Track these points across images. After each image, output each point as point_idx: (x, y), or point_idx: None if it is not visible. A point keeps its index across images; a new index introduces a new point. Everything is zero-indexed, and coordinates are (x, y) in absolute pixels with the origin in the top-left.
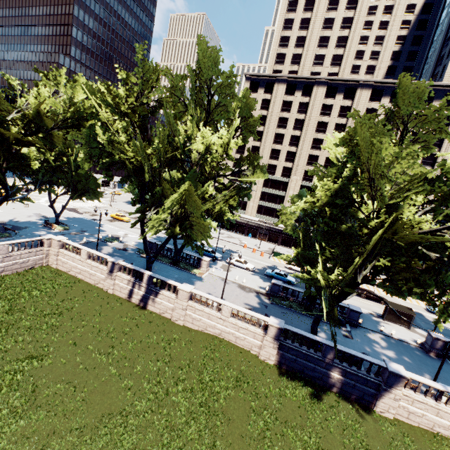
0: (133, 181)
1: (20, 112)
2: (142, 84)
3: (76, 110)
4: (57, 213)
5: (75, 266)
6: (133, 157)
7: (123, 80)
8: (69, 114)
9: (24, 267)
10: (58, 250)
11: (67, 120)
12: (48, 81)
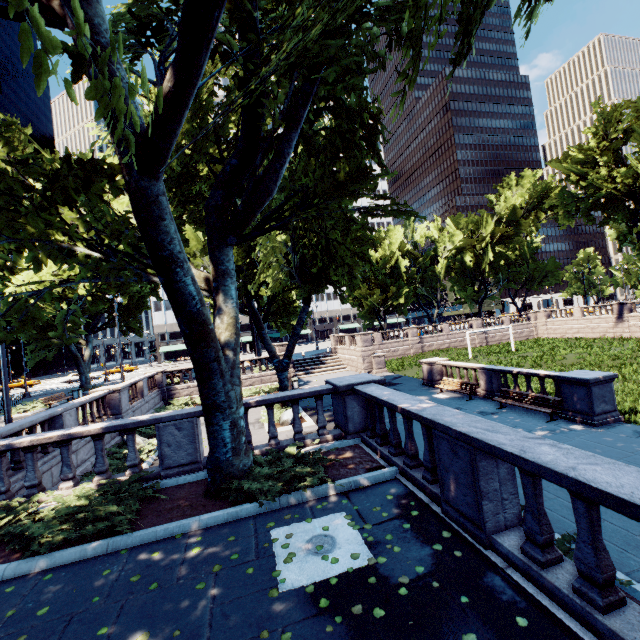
0: (616, 218)
1: (497, 216)
2: (604, 128)
3: (540, 189)
4: (518, 308)
5: (569, 327)
6: (620, 183)
7: (591, 132)
8: (534, 196)
9: (521, 337)
10: (545, 320)
11: (533, 202)
12: (503, 190)
